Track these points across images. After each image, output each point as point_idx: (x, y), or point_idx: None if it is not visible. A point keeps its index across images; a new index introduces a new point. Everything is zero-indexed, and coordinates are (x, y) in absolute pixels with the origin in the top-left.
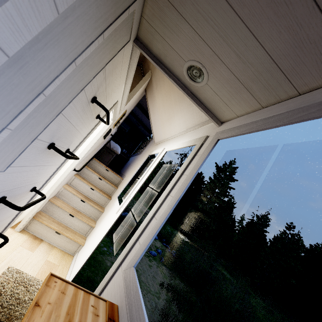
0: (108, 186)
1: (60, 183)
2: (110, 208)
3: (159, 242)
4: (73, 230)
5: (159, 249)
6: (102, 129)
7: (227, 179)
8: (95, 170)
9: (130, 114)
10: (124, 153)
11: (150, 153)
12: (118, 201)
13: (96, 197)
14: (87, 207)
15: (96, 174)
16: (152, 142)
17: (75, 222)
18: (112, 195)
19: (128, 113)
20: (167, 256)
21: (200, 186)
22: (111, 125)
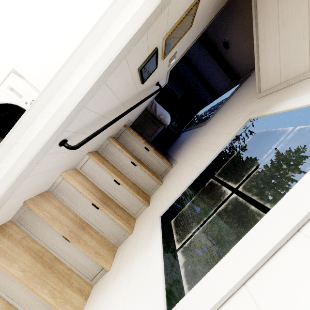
0: (146, 178)
1: (17, 176)
2: (142, 246)
3: (203, 234)
4: (68, 269)
5: (203, 245)
6: (129, 21)
7: (289, 170)
8: (127, 148)
9: (187, 70)
10: (172, 127)
11: (255, 114)
12: (161, 246)
13: (123, 198)
14: (103, 218)
15: (127, 154)
16: (234, 101)
17: (73, 252)
18: (151, 196)
19: (192, 42)
20: (213, 256)
21: (253, 174)
22: (159, 34)
